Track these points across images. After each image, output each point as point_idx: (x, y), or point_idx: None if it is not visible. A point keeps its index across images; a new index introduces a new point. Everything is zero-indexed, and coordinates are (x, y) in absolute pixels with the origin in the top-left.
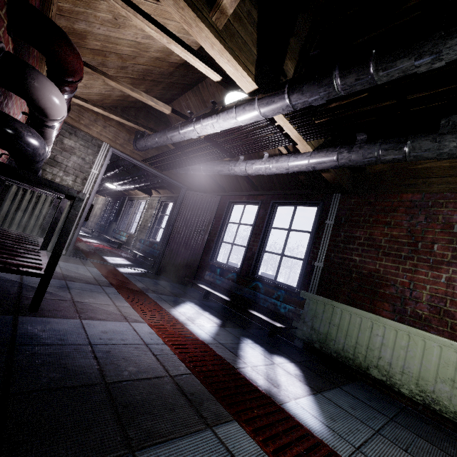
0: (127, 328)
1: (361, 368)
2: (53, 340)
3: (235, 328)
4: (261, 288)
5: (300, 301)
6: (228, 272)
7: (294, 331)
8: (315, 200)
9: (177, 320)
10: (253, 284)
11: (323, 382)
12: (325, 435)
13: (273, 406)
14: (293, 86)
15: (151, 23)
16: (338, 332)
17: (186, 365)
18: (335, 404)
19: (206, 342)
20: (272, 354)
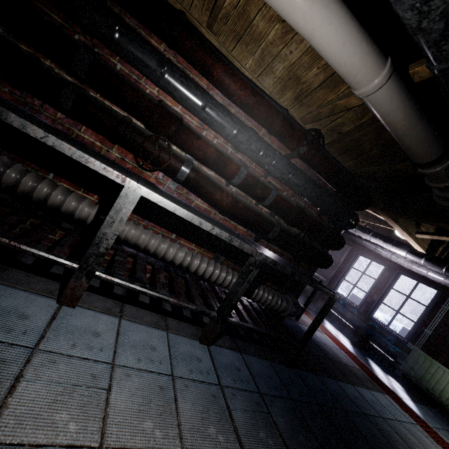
0: (324, 337)
1: (442, 403)
2: (314, 338)
3: (359, 349)
4: (377, 329)
5: (407, 349)
6: (349, 306)
7: (397, 364)
8: (437, 286)
9: (333, 335)
10: (370, 323)
11: (417, 400)
12: (422, 417)
13: (398, 397)
14: (448, 270)
15: (377, 214)
16: (431, 378)
17: (357, 365)
18: (425, 411)
19: (354, 354)
20: (386, 373)
